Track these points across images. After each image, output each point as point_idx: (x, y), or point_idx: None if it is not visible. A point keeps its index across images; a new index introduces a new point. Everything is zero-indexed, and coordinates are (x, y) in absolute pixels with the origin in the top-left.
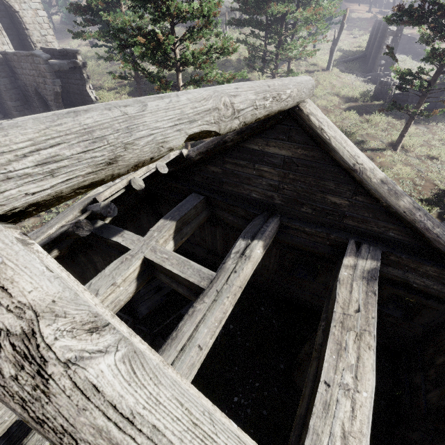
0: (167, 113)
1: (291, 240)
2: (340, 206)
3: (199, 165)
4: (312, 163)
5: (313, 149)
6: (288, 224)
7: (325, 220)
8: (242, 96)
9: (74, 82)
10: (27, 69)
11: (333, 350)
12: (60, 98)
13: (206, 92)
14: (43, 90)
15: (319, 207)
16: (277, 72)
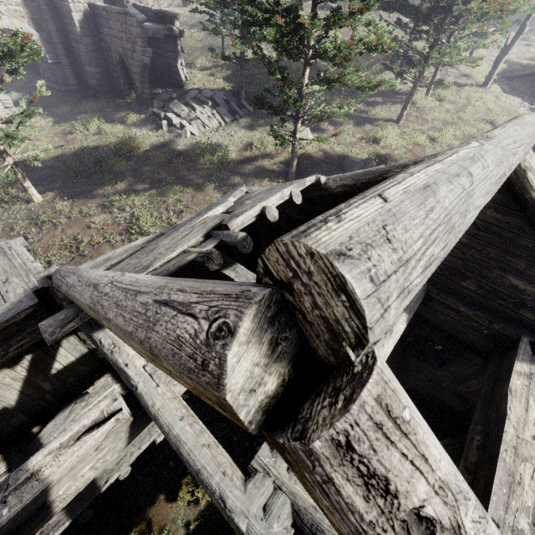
0: (484, 186)
1: (433, 316)
2: (522, 292)
3: (334, 199)
4: (503, 231)
5: (513, 214)
6: (437, 296)
7: (491, 304)
8: (517, 155)
9: (164, 53)
10: (116, 29)
11: (503, 481)
12: (147, 72)
13: (499, 151)
14: (129, 58)
15: (489, 286)
16: (420, 81)
